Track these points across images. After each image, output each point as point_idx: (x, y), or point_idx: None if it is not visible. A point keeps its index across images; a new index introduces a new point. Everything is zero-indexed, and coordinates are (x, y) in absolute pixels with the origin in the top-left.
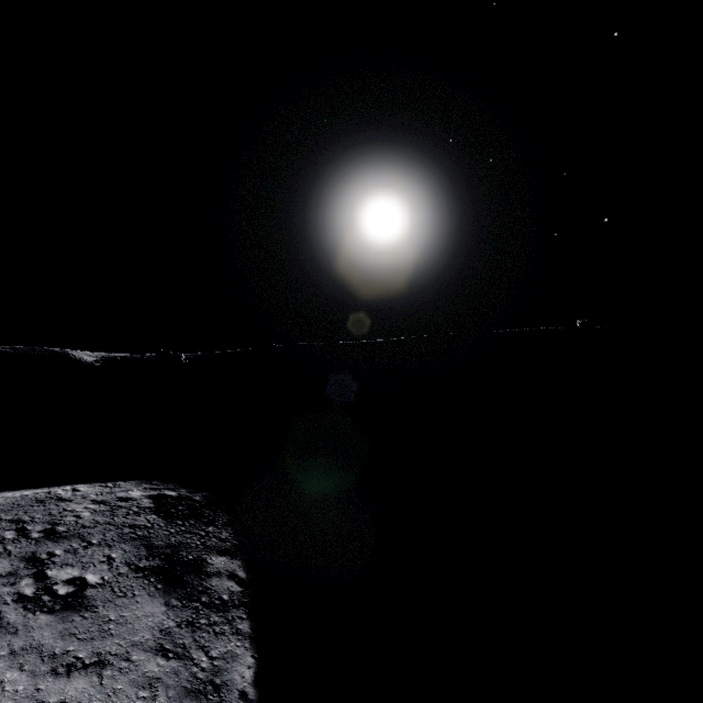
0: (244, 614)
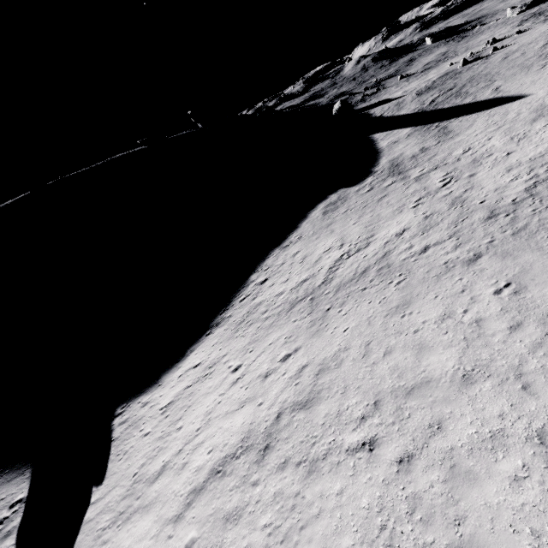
0: None
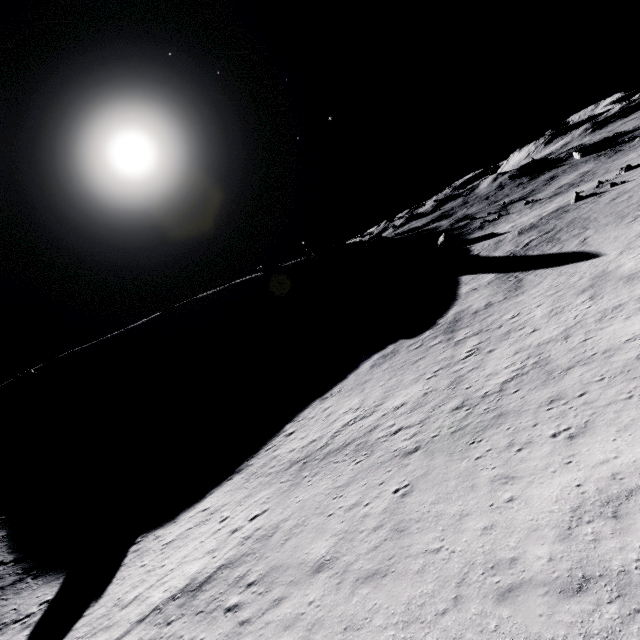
0: (3, 524)
